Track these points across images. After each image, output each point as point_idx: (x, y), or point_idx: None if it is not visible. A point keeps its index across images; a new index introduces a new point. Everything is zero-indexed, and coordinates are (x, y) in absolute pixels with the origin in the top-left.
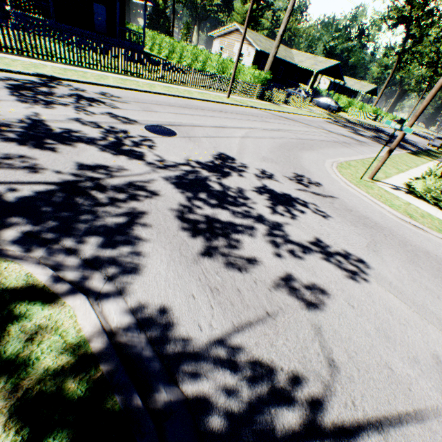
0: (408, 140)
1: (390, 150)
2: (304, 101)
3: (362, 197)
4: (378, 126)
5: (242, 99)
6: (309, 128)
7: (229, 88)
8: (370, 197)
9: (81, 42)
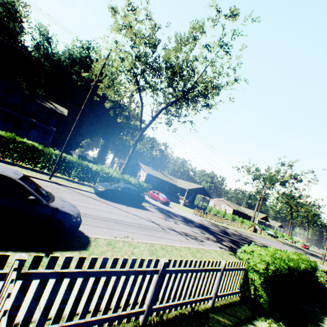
0: (318, 255)
1: (323, 256)
2: (265, 233)
3: (324, 267)
4: (297, 246)
5: (253, 233)
6: (284, 246)
7: (252, 230)
8: (326, 268)
9: (224, 218)
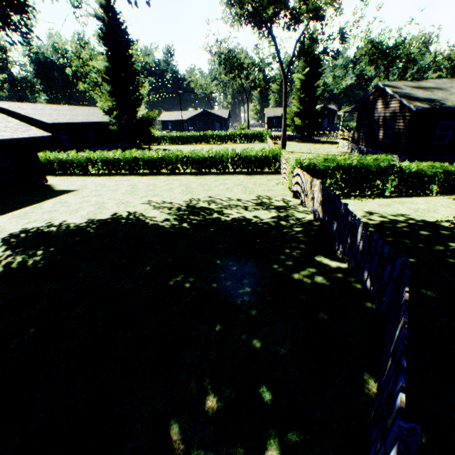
0: None
1: None
2: None
3: None
4: None
5: None
6: None
7: None
8: None
9: None
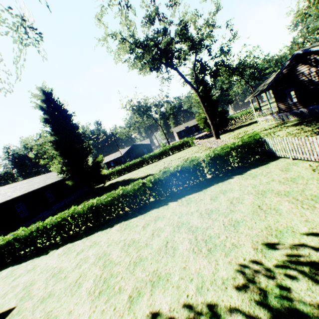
0: None
1: None
2: None
3: None
4: None
5: None
6: None
7: None
8: None
9: None
